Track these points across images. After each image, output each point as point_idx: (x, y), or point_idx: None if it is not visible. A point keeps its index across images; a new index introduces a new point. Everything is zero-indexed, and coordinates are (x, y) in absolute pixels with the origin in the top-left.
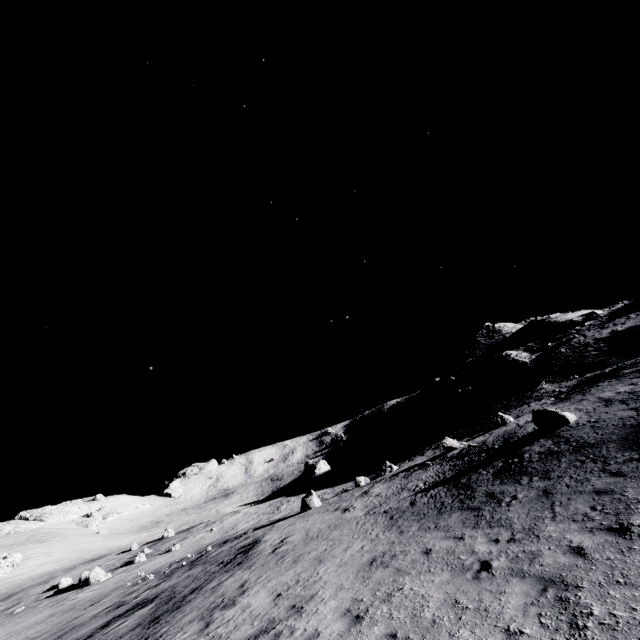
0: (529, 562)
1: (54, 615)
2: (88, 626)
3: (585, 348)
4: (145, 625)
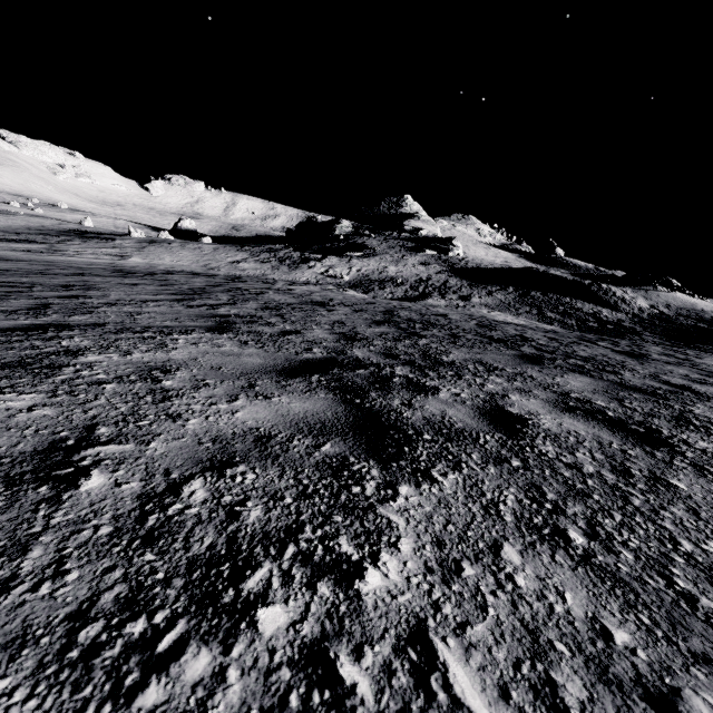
0: None
1: None
2: None
3: (340, 242)
4: None
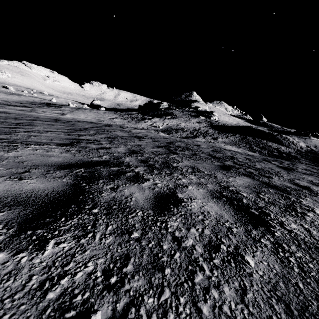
0: None
1: None
2: None
3: (161, 112)
4: None
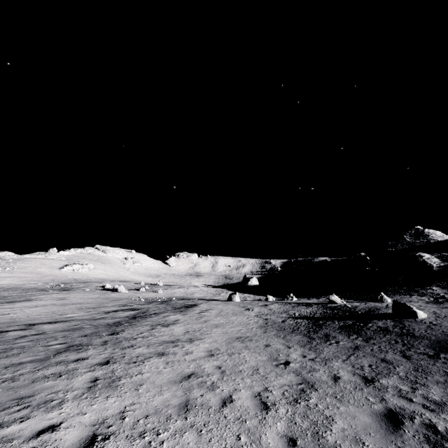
0: (308, 371)
1: (99, 298)
2: (109, 308)
3: None
4: (130, 318)
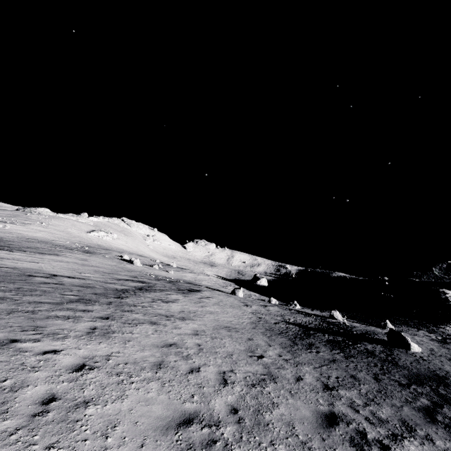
0: (276, 367)
1: (116, 266)
2: (121, 276)
3: None
4: (136, 288)
